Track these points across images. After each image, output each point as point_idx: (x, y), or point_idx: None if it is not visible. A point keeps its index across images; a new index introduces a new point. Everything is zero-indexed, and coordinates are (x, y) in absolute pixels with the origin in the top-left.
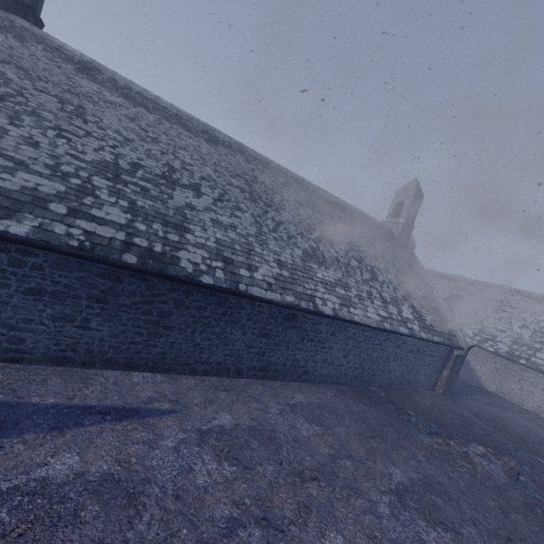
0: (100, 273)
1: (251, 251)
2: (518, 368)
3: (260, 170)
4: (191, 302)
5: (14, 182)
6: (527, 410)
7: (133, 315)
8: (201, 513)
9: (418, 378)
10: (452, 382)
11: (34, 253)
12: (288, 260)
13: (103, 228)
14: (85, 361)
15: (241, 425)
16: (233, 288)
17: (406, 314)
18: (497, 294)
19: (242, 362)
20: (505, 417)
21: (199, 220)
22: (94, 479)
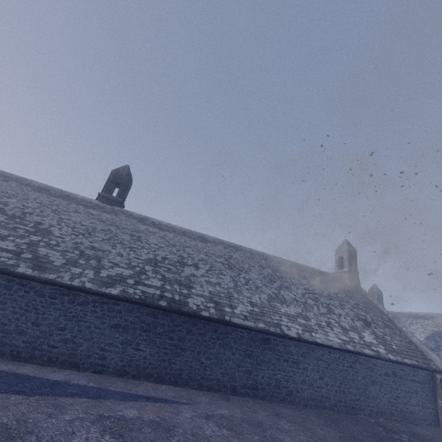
0: (148, 313)
1: (231, 296)
2: None
3: (233, 251)
4: (196, 330)
5: (113, 272)
6: None
7: (163, 340)
8: None
9: (411, 408)
10: None
11: (119, 304)
12: (257, 301)
13: (150, 289)
14: (135, 374)
15: (236, 416)
16: (221, 318)
17: (368, 339)
18: None
19: (235, 380)
20: None
21: (198, 281)
22: (147, 420)
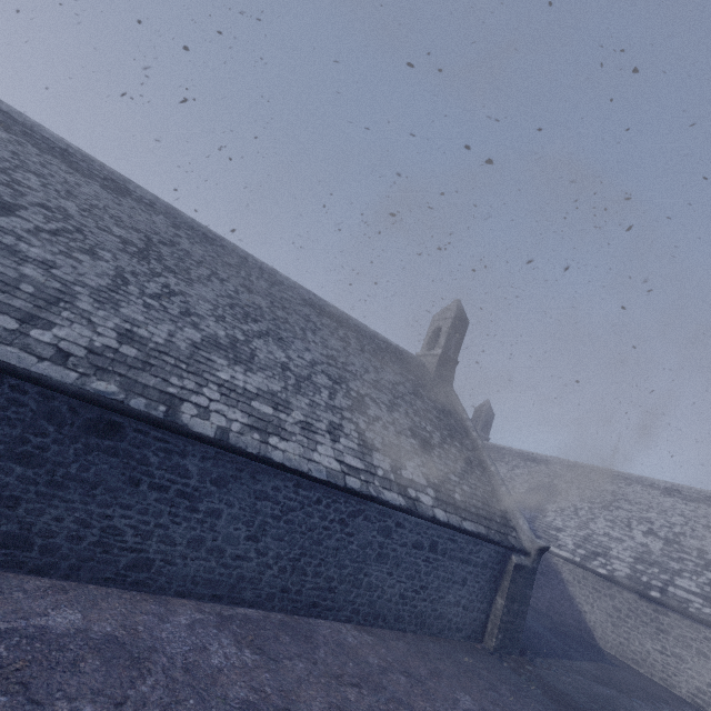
0: None
1: (62, 301)
2: (650, 607)
3: (193, 240)
4: None
5: None
6: (680, 697)
7: None
8: None
9: (442, 609)
10: (517, 625)
11: None
12: (156, 337)
13: None
14: None
15: None
16: None
17: (412, 473)
18: (607, 483)
19: None
20: (625, 709)
21: None
22: None
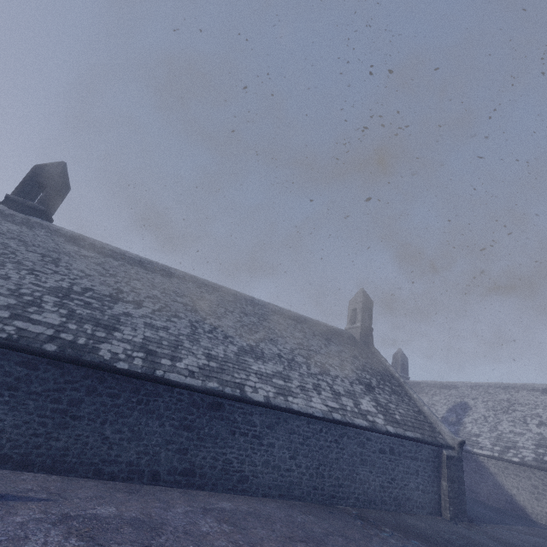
0: (20, 361)
1: (179, 346)
2: None
3: (209, 292)
4: (105, 389)
5: None
6: None
7: (41, 403)
8: None
9: (408, 494)
10: (460, 499)
11: None
12: (220, 354)
13: (36, 326)
14: None
15: (123, 516)
16: (148, 373)
17: (366, 406)
18: (502, 393)
19: (159, 462)
20: None
21: (132, 323)
22: None
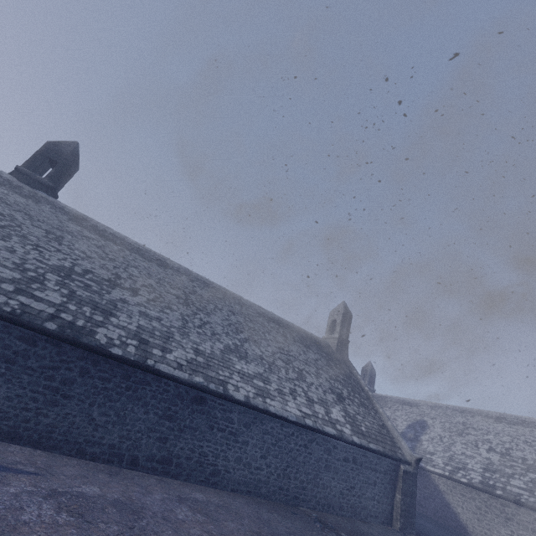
0: (20, 336)
1: (170, 337)
2: (498, 502)
3: (201, 287)
4: (97, 372)
5: None
6: None
7: (35, 379)
8: (6, 534)
9: (365, 502)
10: (411, 513)
11: None
12: (207, 350)
13: (38, 303)
14: None
15: (107, 496)
16: (140, 361)
17: (336, 415)
18: (459, 416)
19: (140, 448)
20: None
21: (128, 310)
22: None
